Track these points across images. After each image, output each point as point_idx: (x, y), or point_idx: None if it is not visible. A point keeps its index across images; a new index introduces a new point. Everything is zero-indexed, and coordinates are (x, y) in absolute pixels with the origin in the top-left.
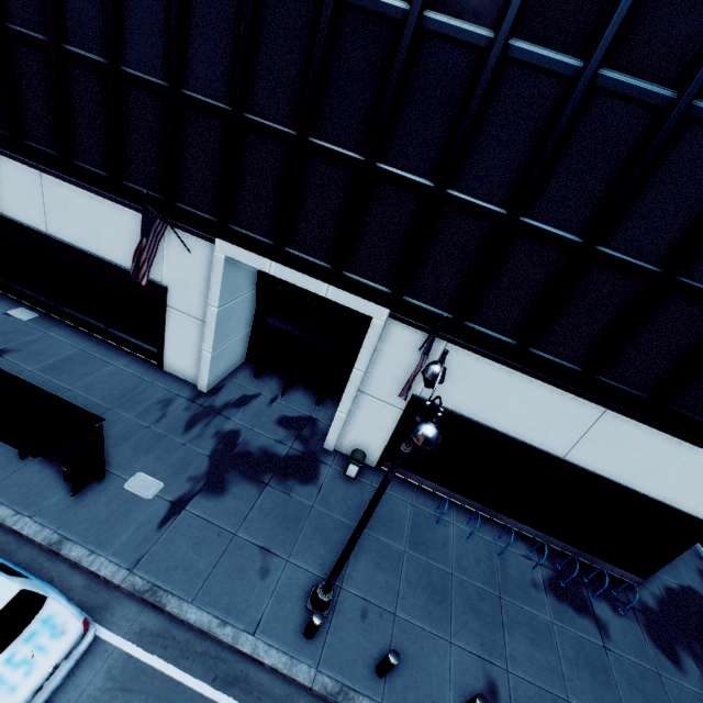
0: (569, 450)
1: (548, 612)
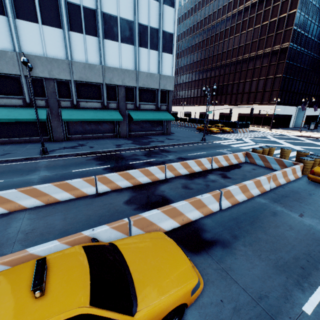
0: (313, 114)
1: None
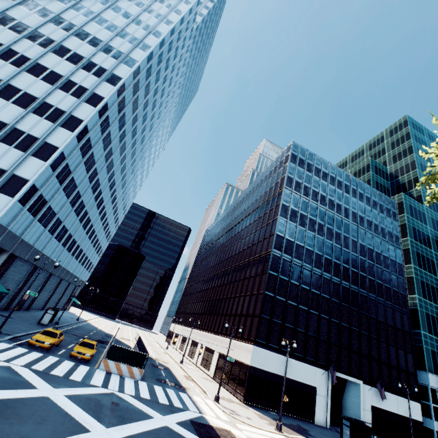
0: (397, 410)
1: None
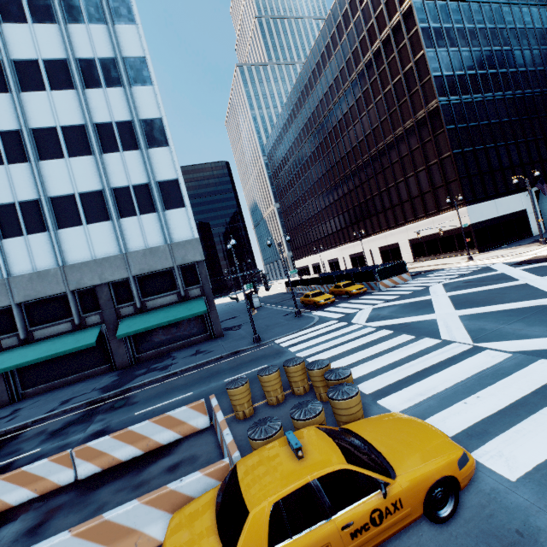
0: None
1: None
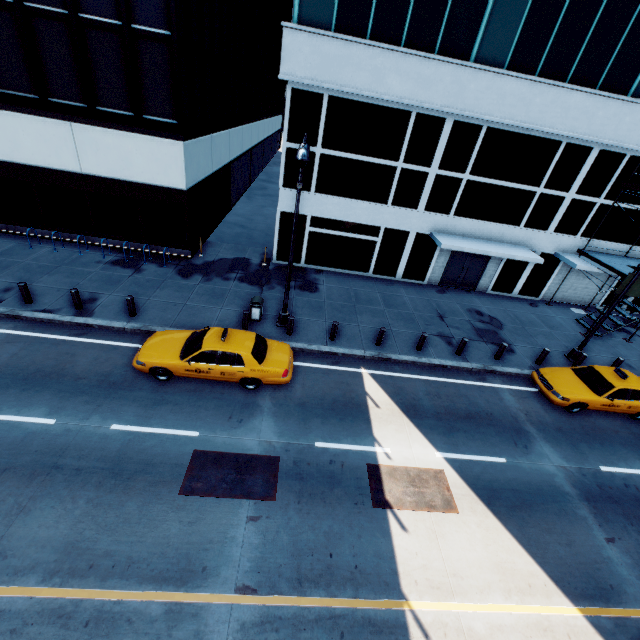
0: (80, 165)
1: (97, 269)
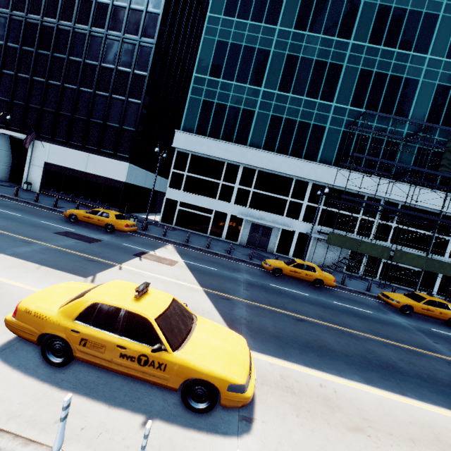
0: (86, 169)
1: (72, 205)
